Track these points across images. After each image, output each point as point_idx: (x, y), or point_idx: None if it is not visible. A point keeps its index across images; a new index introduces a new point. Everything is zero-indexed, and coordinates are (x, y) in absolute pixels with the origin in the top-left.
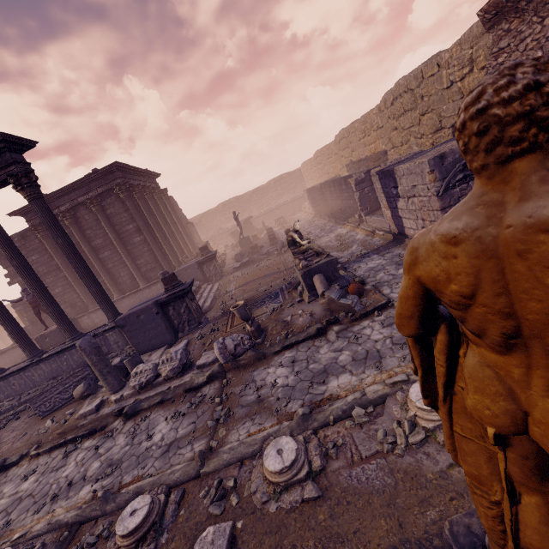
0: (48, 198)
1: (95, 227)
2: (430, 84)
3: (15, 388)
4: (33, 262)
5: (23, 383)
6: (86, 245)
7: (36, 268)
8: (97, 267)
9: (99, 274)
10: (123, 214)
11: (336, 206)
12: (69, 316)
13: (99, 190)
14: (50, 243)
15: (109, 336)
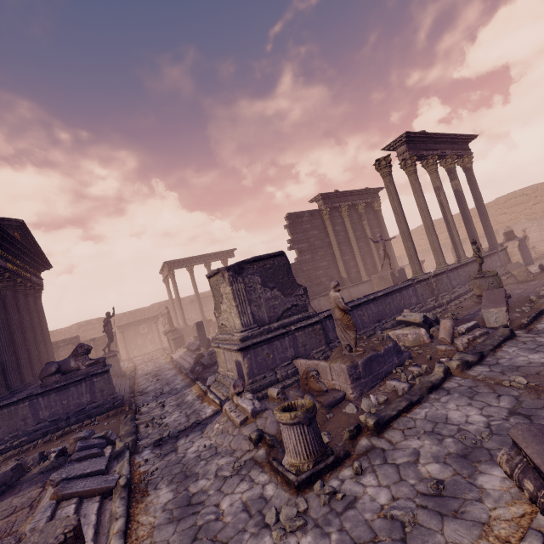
0: (342, 193)
1: (357, 223)
2: (543, 192)
3: (461, 278)
4: (312, 236)
5: (465, 275)
6: (354, 233)
7: (313, 241)
8: (358, 251)
9: (354, 258)
10: (373, 221)
11: (430, 264)
12: (327, 289)
13: (368, 200)
14: (332, 224)
15: (500, 255)
